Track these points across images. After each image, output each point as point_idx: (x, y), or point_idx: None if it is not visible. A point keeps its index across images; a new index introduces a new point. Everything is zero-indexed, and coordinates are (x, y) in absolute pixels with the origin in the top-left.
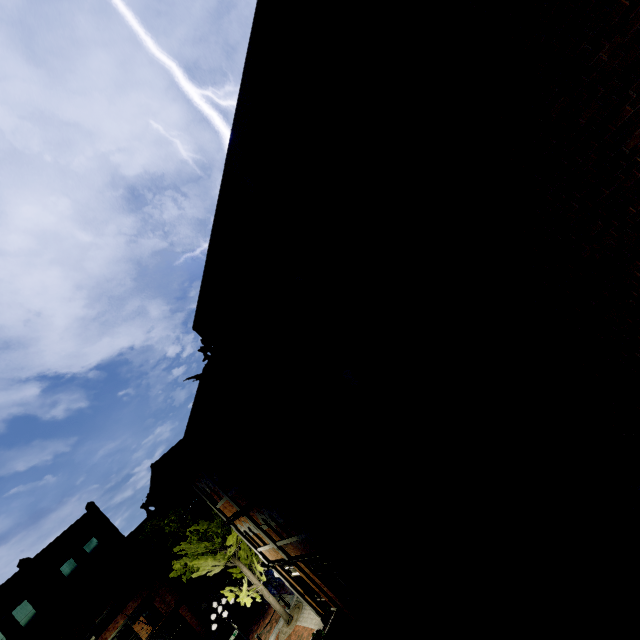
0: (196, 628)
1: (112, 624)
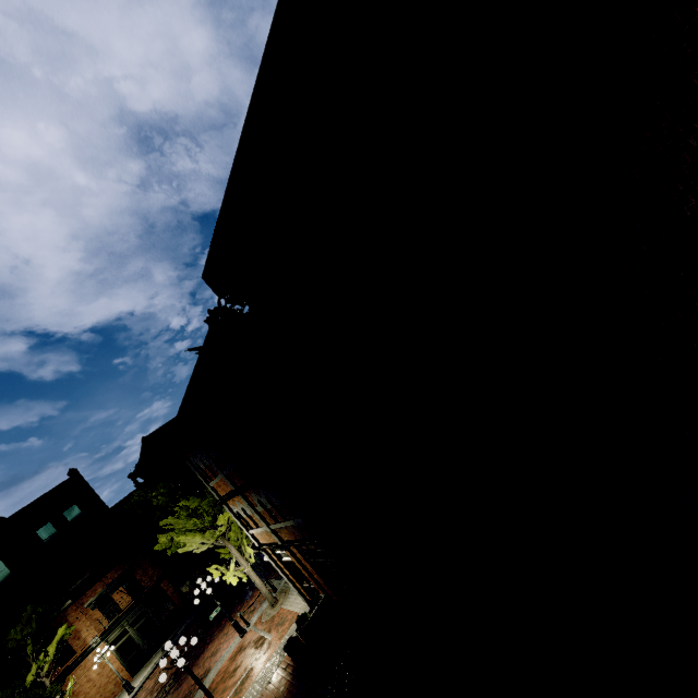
0: (177, 603)
1: (90, 591)
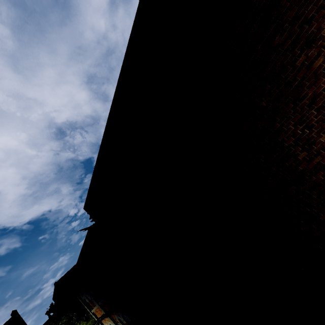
0: None
1: None
